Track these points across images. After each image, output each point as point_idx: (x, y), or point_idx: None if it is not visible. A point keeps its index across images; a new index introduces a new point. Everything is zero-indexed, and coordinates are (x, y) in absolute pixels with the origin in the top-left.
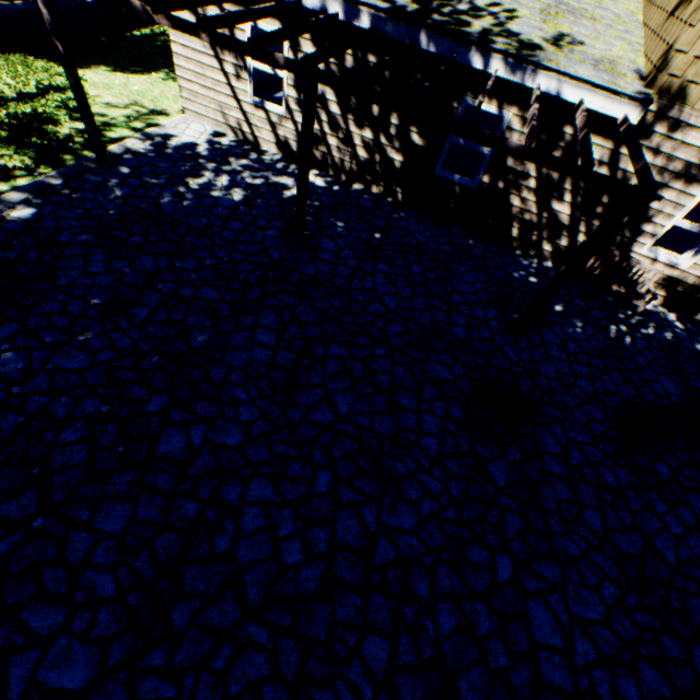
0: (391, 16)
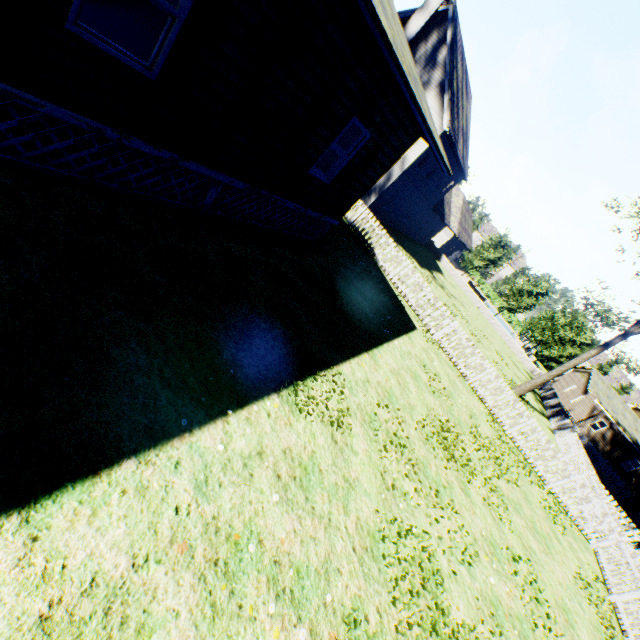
0: (632, 442)
